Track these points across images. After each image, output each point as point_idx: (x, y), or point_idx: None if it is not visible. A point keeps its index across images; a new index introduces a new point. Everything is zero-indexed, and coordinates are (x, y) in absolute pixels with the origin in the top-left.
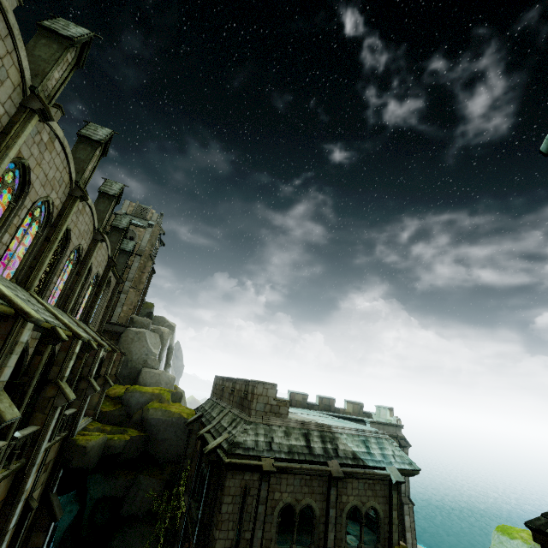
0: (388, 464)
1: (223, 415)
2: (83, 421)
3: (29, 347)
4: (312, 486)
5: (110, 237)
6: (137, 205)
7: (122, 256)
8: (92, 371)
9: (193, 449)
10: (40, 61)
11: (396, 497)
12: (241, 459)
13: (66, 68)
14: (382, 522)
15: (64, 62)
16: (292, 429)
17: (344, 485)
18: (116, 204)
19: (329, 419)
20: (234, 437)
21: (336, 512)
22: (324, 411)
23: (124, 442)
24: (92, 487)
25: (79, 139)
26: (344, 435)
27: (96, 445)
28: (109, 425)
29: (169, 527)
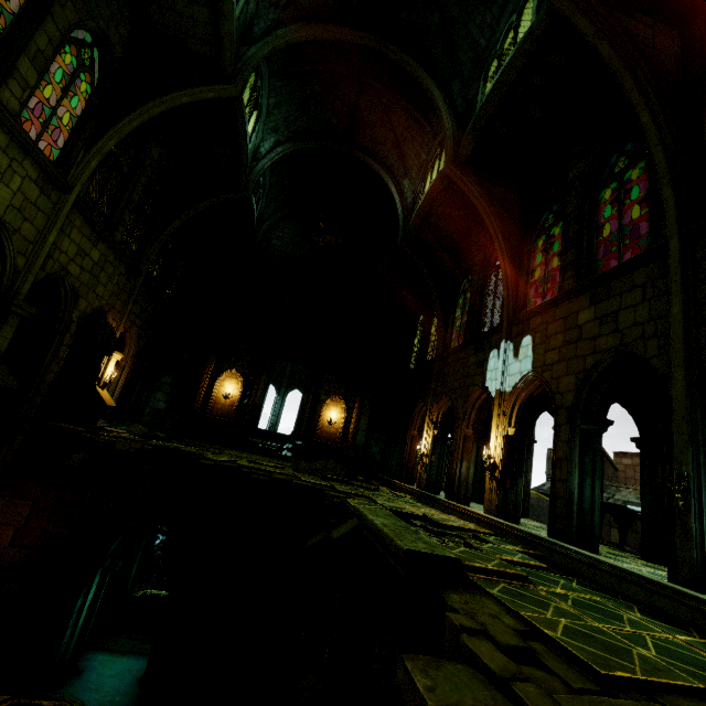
0: None
1: None
2: None
3: None
4: None
5: None
6: None
7: None
8: None
9: None
10: None
11: None
12: None
13: None
14: None
15: None
16: None
17: None
18: None
19: None
20: None
21: None
22: None
23: None
24: None
25: None
26: None
27: None
28: None
29: None
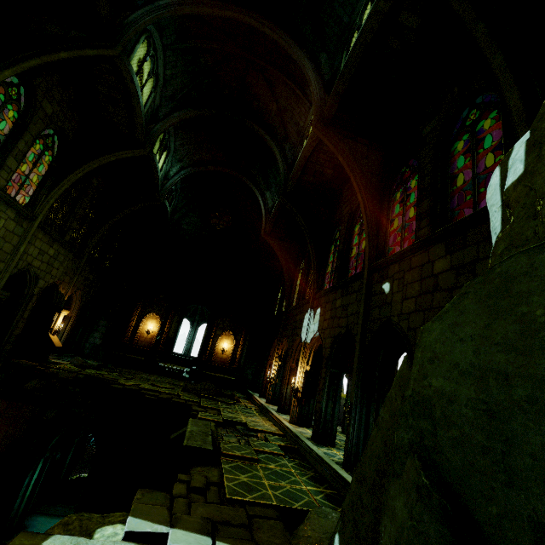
0: None
1: None
2: None
3: None
4: None
5: None
6: None
7: None
8: None
9: None
10: None
11: None
12: None
13: None
14: None
15: None
16: None
17: None
18: None
19: None
20: None
21: None
22: None
23: None
24: None
25: None
26: None
27: None
28: None
29: None
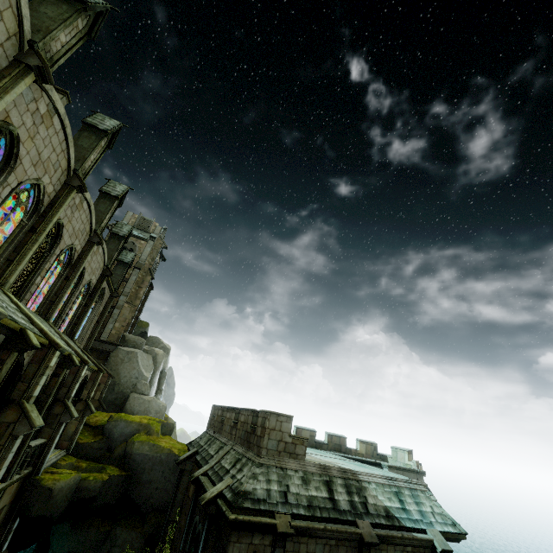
0: (428, 525)
1: (223, 453)
2: (54, 455)
3: None
4: None
5: (108, 244)
6: (140, 216)
7: (120, 267)
8: (71, 392)
9: (184, 494)
10: (45, 18)
11: None
12: (250, 515)
13: (75, 34)
14: None
15: (74, 27)
16: (311, 475)
17: None
18: (118, 206)
19: (347, 462)
20: (239, 483)
21: None
22: (334, 451)
23: (101, 483)
24: (55, 541)
25: (83, 126)
26: (373, 484)
27: (65, 487)
28: (85, 460)
29: None
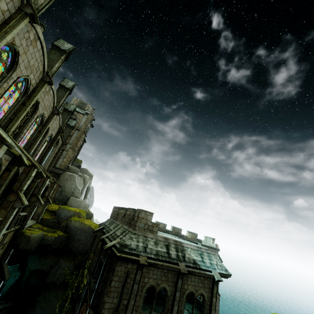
0: (213, 269)
1: (117, 228)
2: (30, 222)
3: (2, 164)
4: (168, 277)
5: (62, 115)
6: (80, 100)
7: (68, 128)
8: (40, 191)
9: (96, 247)
10: None
11: (216, 289)
12: (127, 255)
13: None
14: (206, 303)
15: None
16: (159, 241)
17: (187, 278)
18: (69, 94)
19: (179, 239)
20: (124, 241)
21: (180, 294)
22: (175, 235)
23: (54, 238)
24: (30, 263)
25: (52, 46)
26: (189, 249)
27: (36, 237)
28: (46, 227)
29: (74, 292)
